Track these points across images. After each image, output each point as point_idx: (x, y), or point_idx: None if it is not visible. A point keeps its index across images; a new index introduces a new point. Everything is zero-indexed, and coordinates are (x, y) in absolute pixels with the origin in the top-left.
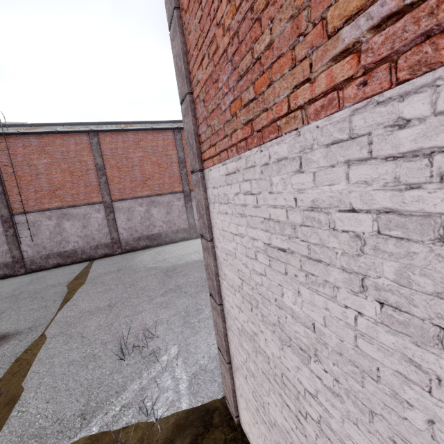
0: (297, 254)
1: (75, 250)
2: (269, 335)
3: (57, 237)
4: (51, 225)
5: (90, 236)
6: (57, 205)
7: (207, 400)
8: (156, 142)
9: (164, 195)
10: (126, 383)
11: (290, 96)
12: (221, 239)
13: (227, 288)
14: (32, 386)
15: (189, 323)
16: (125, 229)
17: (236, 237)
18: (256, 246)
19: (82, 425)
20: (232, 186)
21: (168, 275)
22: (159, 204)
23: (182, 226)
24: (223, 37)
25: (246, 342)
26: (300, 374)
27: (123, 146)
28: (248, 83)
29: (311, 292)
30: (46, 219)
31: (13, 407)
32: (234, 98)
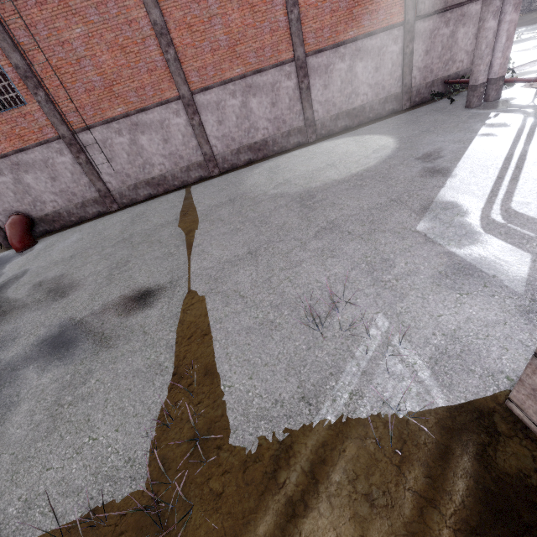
0: None
1: (163, 175)
2: None
3: (138, 160)
4: (125, 144)
5: (176, 154)
6: (122, 110)
7: (472, 397)
8: None
9: (266, 71)
10: (338, 364)
11: None
12: None
13: None
14: (220, 357)
15: (383, 282)
16: (218, 138)
17: None
18: None
19: (311, 412)
20: None
21: (308, 206)
22: (259, 89)
23: (294, 124)
24: None
25: None
26: None
27: None
28: None
29: None
30: (115, 135)
31: (214, 380)
32: None
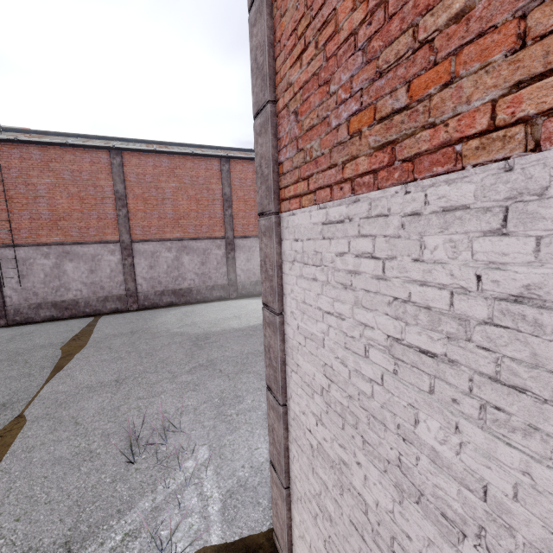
0: (465, 368)
1: (76, 300)
2: (374, 473)
3: (55, 282)
4: (48, 266)
5: (98, 284)
6: (59, 239)
7: (247, 533)
8: (196, 171)
9: (201, 240)
10: (133, 499)
11: (498, 101)
12: (299, 315)
13: (300, 385)
14: None
15: (225, 415)
16: (146, 279)
17: (328, 317)
18: (369, 337)
19: None
20: (333, 242)
21: (199, 345)
22: (192, 251)
23: (219, 282)
24: (352, 12)
25: (324, 469)
26: (435, 552)
27: (153, 171)
28: (395, 83)
29: (489, 435)
30: (41, 257)
31: None
32: (361, 107)
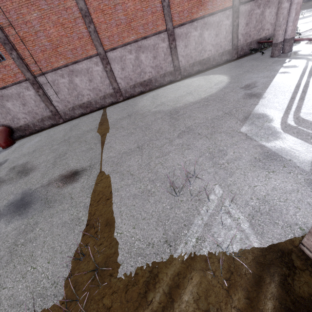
0: None
1: (89, 101)
2: None
3: (74, 92)
4: (66, 83)
5: (97, 88)
6: (63, 62)
7: (277, 241)
8: None
9: (149, 37)
10: (189, 218)
11: None
12: None
13: None
14: (116, 213)
15: (219, 164)
16: (122, 78)
17: None
18: None
19: (171, 251)
20: None
21: (174, 118)
22: (145, 49)
23: (168, 69)
24: None
25: None
26: None
27: None
28: None
29: None
30: (60, 78)
31: (111, 229)
32: None
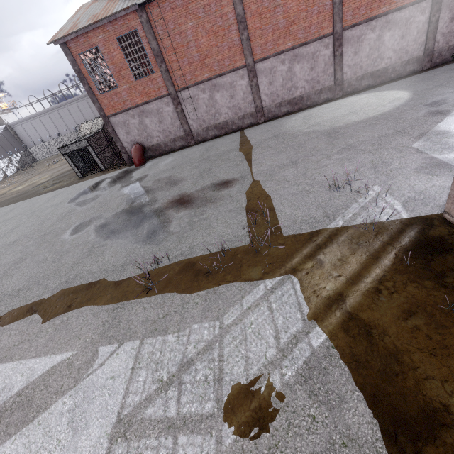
0: None
1: (226, 121)
2: None
3: (212, 110)
4: (206, 99)
5: (237, 106)
6: (208, 75)
7: (424, 214)
8: None
9: (309, 43)
10: (347, 204)
11: None
12: None
13: None
14: (277, 204)
15: (381, 172)
16: (267, 95)
17: None
18: None
19: (330, 220)
20: None
21: (333, 137)
22: (302, 58)
23: (326, 84)
24: None
25: None
26: None
27: None
28: None
29: None
30: (201, 93)
31: (275, 212)
32: None
